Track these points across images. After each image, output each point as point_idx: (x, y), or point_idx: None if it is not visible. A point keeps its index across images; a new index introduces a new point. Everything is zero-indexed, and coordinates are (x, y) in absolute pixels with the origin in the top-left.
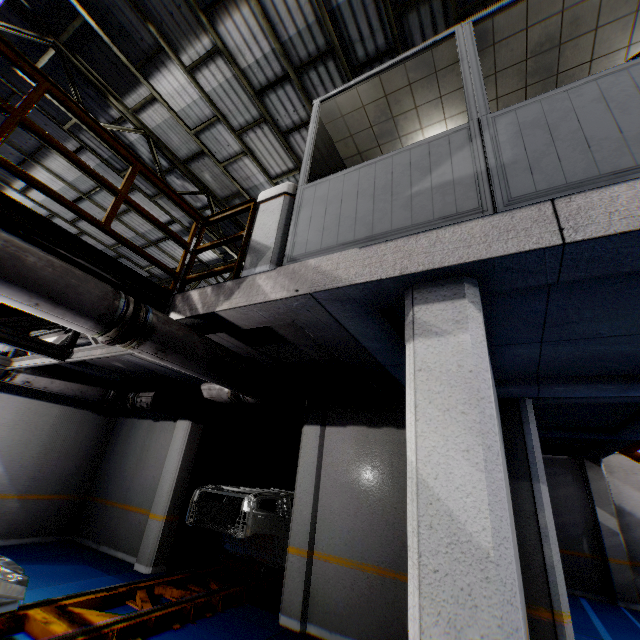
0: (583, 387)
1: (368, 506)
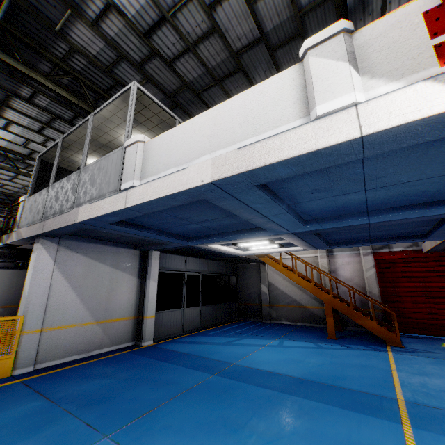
0: (151, 247)
1: None
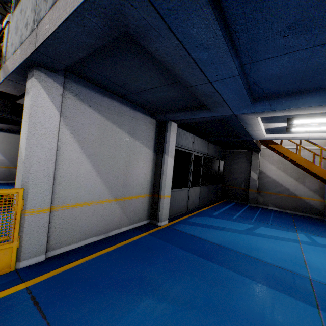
0: (177, 114)
1: None
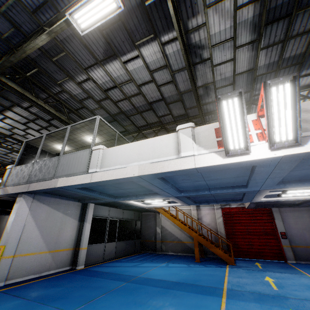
0: (90, 201)
1: None
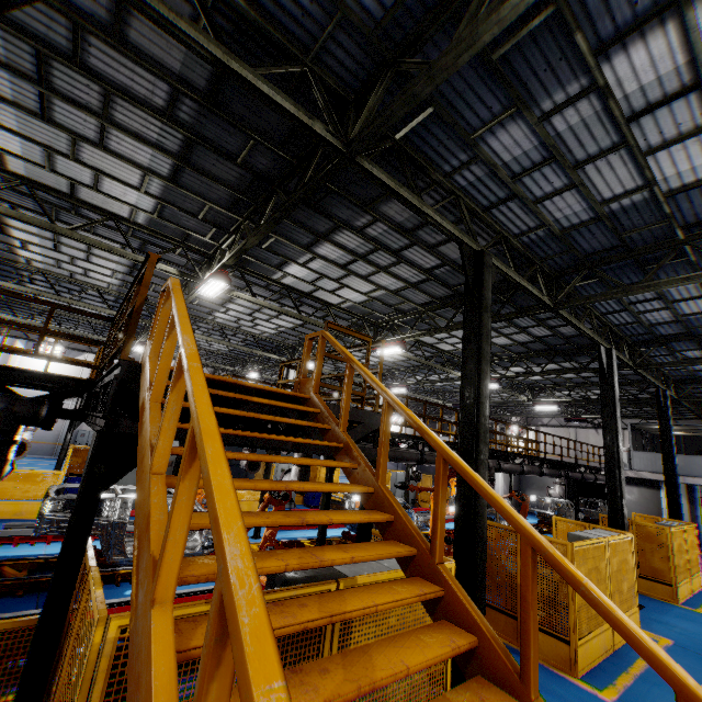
0: None
1: (644, 507)
